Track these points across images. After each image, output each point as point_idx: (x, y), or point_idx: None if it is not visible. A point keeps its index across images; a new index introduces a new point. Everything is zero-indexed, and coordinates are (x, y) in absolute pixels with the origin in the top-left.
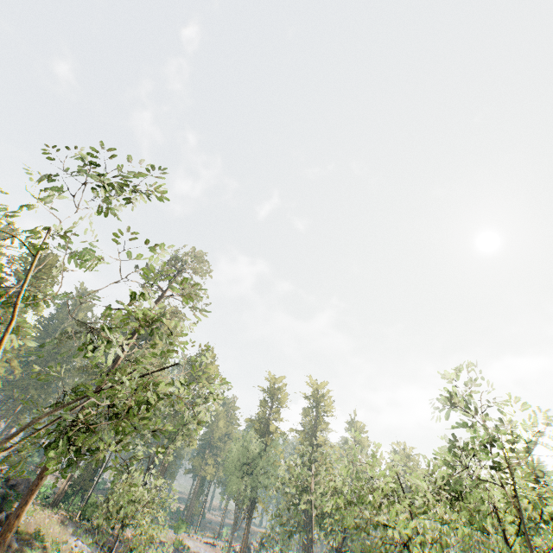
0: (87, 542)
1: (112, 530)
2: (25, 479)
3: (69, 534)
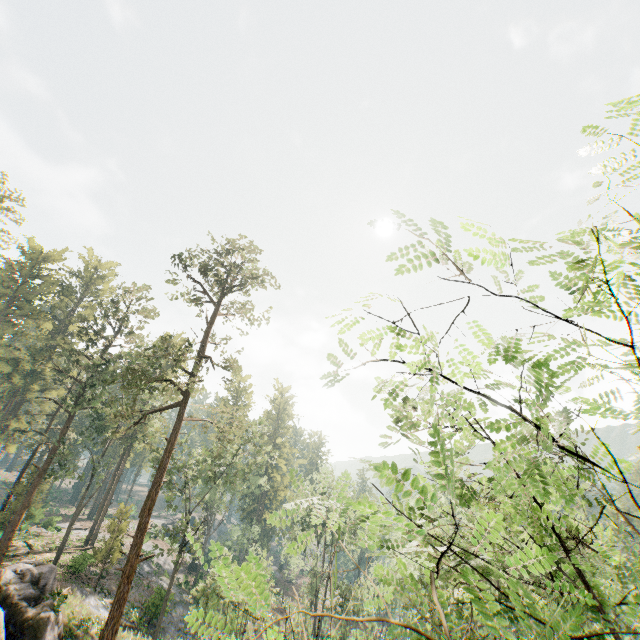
0: (93, 597)
1: (90, 568)
2: (52, 571)
3: (81, 600)
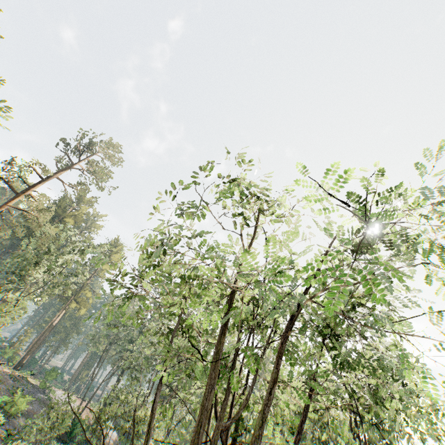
0: None
1: None
2: None
3: None
